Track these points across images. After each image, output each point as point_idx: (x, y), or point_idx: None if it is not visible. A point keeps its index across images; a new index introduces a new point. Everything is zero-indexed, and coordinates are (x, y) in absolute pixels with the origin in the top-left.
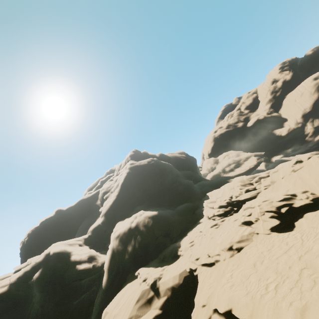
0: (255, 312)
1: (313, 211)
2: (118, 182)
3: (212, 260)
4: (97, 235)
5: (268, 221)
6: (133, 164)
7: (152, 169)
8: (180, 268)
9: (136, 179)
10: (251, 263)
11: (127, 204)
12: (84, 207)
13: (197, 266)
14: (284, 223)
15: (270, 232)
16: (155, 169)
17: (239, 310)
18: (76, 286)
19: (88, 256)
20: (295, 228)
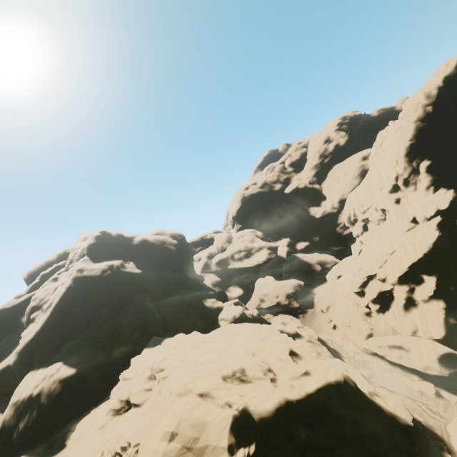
0: None
1: None
2: (53, 299)
3: None
4: (4, 380)
5: None
6: (80, 273)
7: (104, 284)
8: None
9: (78, 299)
10: None
11: (57, 336)
12: (6, 320)
13: None
14: None
15: None
16: (109, 285)
17: None
18: None
19: None
20: None
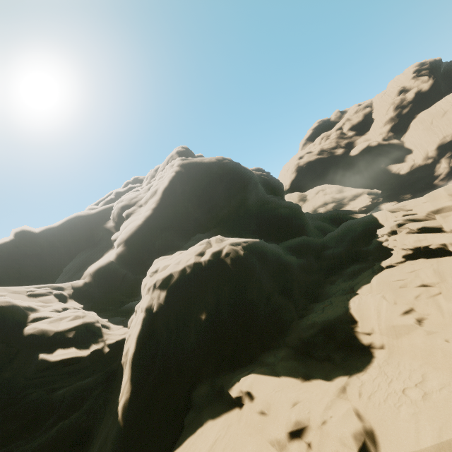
0: None
1: None
2: (156, 187)
3: None
4: (104, 283)
5: None
6: (187, 160)
7: (226, 172)
8: None
9: (195, 186)
10: None
11: (175, 228)
12: (80, 232)
13: None
14: None
15: None
16: (233, 173)
17: None
18: (36, 409)
19: (79, 328)
20: None
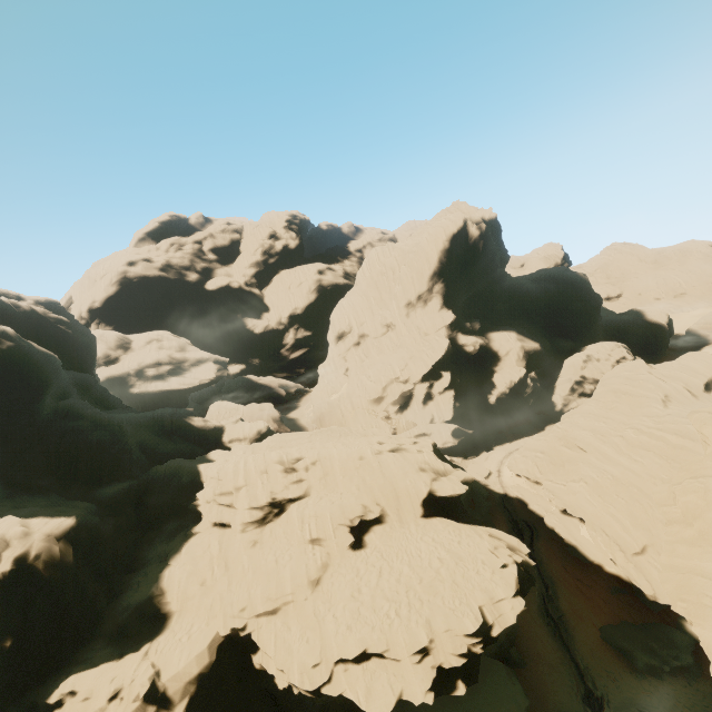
0: (390, 641)
1: (379, 524)
2: None
3: (276, 604)
4: None
5: (343, 537)
6: None
7: (6, 368)
8: (202, 636)
9: None
10: (349, 595)
11: None
12: None
13: (247, 621)
14: (355, 537)
15: (346, 550)
16: (21, 370)
17: (376, 646)
18: None
19: None
20: (366, 543)
